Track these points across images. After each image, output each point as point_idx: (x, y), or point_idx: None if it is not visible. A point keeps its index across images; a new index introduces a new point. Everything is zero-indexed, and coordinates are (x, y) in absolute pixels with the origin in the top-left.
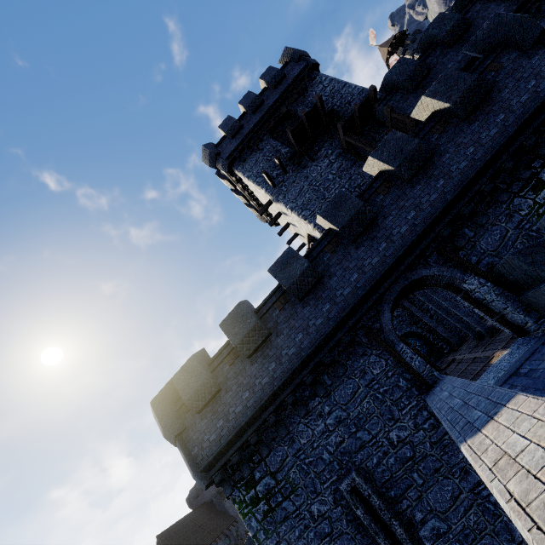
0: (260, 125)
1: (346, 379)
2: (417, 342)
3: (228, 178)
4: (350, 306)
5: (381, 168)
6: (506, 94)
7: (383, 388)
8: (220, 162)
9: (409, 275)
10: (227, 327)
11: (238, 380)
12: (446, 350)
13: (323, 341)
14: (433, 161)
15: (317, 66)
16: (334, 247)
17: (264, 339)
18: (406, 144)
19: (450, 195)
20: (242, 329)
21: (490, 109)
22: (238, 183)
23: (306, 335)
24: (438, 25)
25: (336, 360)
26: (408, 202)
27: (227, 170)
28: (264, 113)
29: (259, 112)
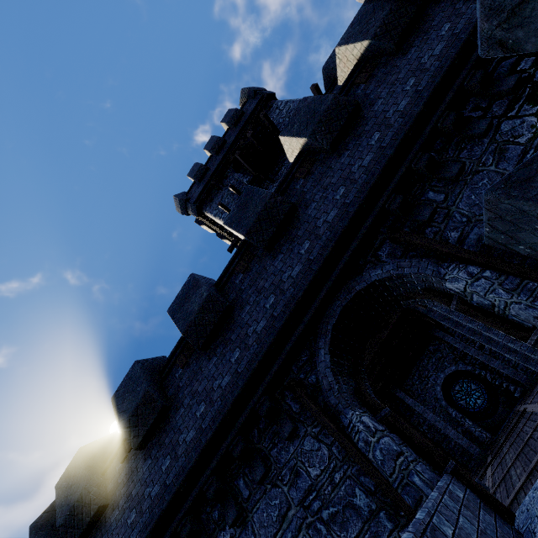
0: (223, 163)
1: (269, 487)
2: (472, 385)
3: (205, 223)
4: (263, 350)
5: (297, 146)
6: (446, 1)
7: (328, 510)
8: (189, 207)
9: (351, 284)
10: (118, 401)
11: (128, 488)
12: (516, 393)
13: (229, 416)
14: (361, 115)
15: (273, 96)
16: (247, 263)
17: (157, 416)
18: (319, 105)
19: (390, 149)
20: (130, 403)
21: (427, 27)
22: (213, 225)
23: (209, 406)
24: (370, 2)
25: (253, 449)
26: (334, 177)
27: (197, 214)
28: (226, 151)
29: (222, 152)
